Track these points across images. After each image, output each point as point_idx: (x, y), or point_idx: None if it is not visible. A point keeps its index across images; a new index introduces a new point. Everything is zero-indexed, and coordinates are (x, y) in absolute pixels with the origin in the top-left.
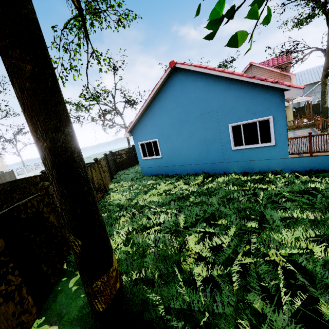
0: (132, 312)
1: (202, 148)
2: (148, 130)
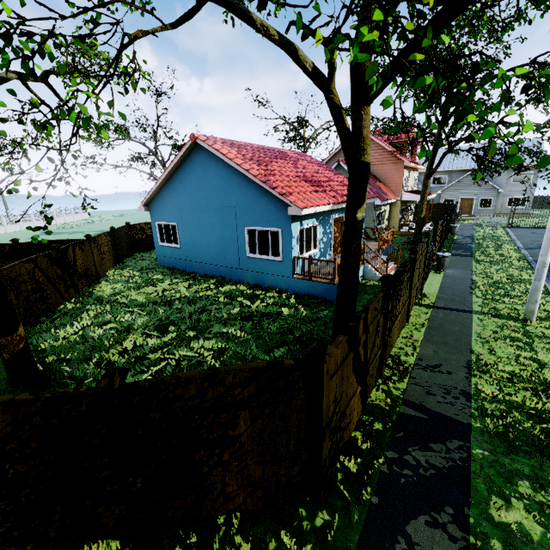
0: (38, 370)
1: (221, 247)
2: (167, 209)
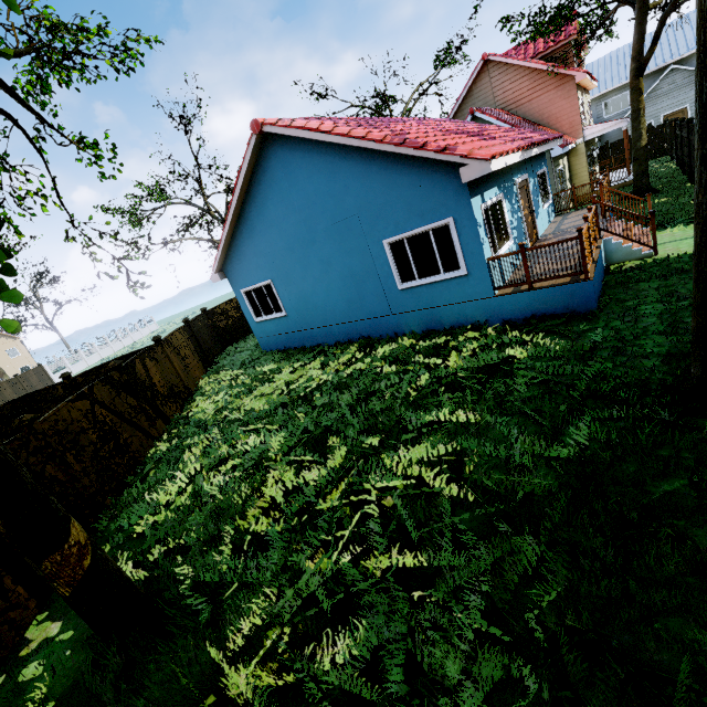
0: (135, 593)
1: (350, 291)
2: (252, 265)
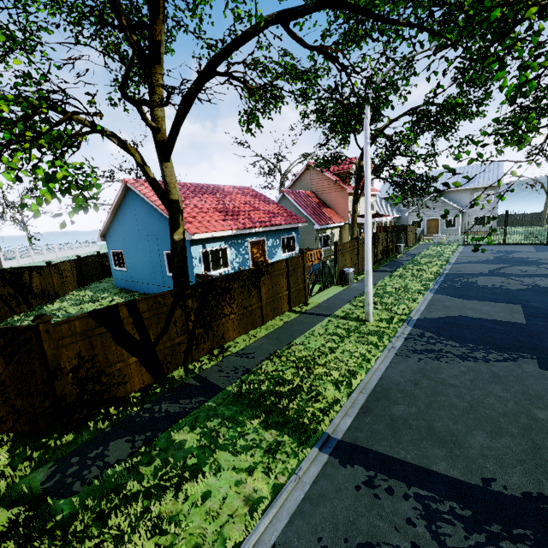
0: None
1: (151, 268)
2: (117, 239)
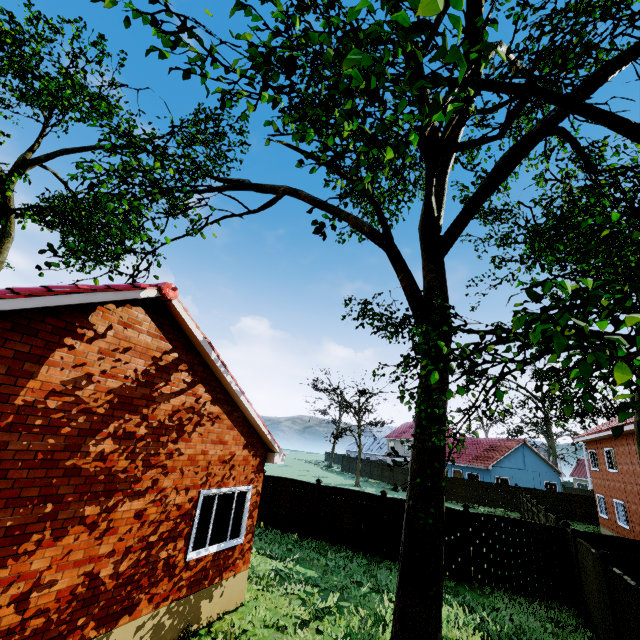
0: None
1: None
2: (503, 469)
